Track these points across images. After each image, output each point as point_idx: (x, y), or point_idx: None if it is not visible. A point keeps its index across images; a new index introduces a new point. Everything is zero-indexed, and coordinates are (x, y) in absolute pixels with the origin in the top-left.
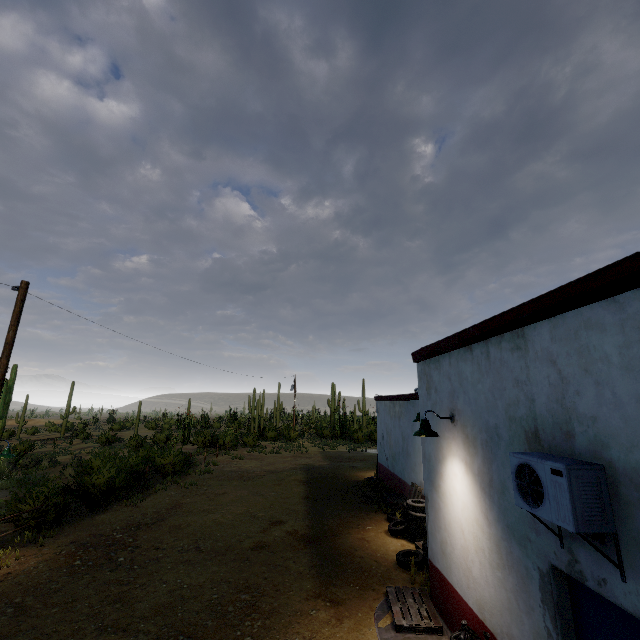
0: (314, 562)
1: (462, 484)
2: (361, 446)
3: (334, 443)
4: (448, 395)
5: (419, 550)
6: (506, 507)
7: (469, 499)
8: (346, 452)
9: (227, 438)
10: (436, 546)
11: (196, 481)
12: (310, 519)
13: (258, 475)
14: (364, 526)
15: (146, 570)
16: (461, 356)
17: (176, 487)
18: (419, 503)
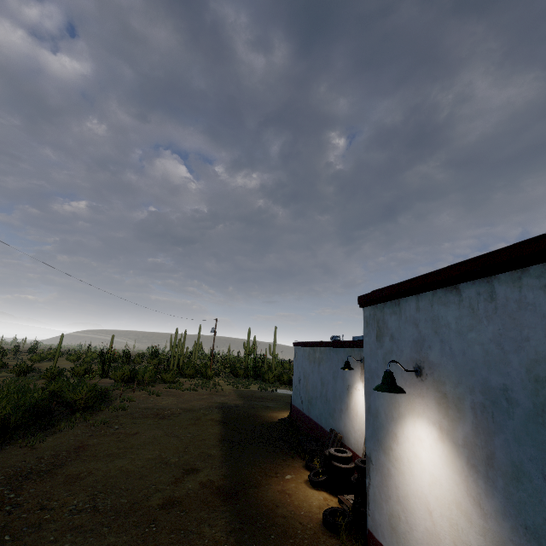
0: (232, 525)
1: (432, 453)
2: (271, 386)
3: (247, 382)
4: (412, 344)
5: (343, 505)
6: (523, 500)
7: (444, 474)
8: (258, 391)
9: (146, 374)
10: (381, 518)
11: (108, 418)
12: (227, 466)
13: (174, 413)
14: (283, 475)
15: (19, 544)
16: (439, 298)
17: (85, 424)
18: (341, 452)
